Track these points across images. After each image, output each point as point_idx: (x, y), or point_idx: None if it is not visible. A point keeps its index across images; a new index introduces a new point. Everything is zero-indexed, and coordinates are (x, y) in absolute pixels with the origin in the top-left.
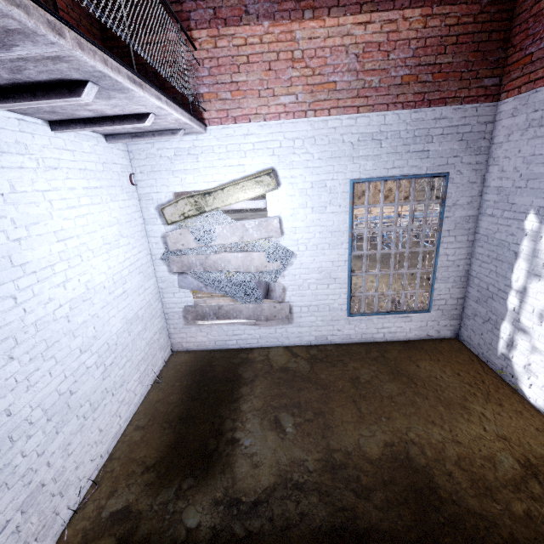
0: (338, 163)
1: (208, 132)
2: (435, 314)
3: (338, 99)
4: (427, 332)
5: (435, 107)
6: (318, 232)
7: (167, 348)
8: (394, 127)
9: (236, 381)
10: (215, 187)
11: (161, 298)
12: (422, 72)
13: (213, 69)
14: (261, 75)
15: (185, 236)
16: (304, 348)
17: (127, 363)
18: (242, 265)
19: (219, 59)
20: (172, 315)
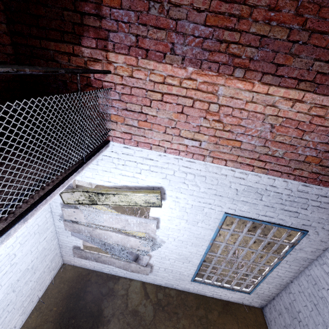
0: (219, 199)
1: (110, 146)
2: (253, 295)
3: (238, 156)
4: (242, 301)
5: (323, 187)
6: (186, 234)
7: (57, 265)
8: (280, 189)
9: (97, 318)
10: (108, 189)
11: (57, 236)
12: (327, 158)
13: (125, 95)
14: (171, 115)
15: (78, 214)
16: (155, 288)
17: (8, 314)
18: (121, 241)
19: (133, 89)
20: (64, 246)
